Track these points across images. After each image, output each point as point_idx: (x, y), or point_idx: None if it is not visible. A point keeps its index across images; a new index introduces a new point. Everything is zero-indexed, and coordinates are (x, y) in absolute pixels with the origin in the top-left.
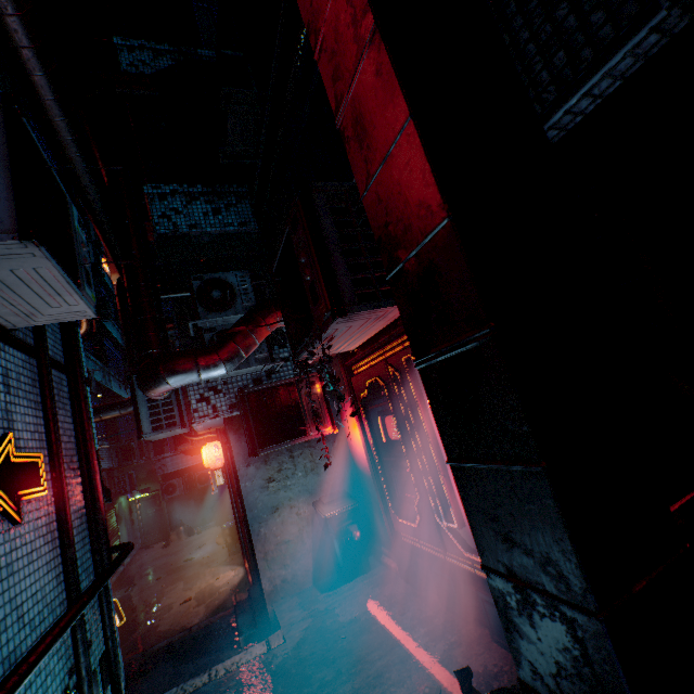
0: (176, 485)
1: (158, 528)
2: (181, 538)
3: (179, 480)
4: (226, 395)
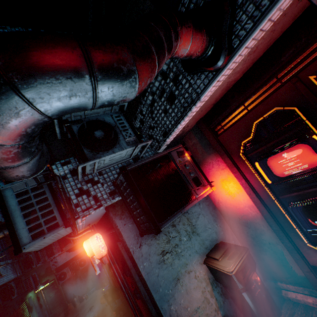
0: (65, 272)
1: (59, 303)
2: (75, 306)
3: (67, 269)
4: (103, 184)
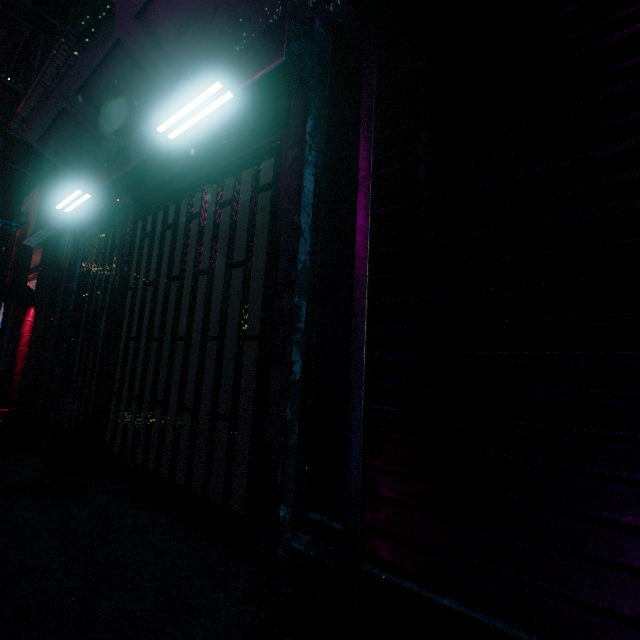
0: None
1: None
2: None
3: None
4: None
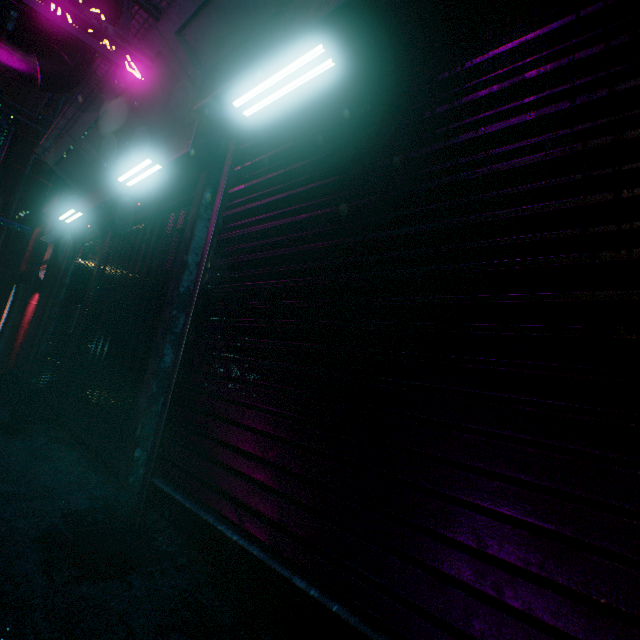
0: None
1: None
2: None
3: None
4: None
